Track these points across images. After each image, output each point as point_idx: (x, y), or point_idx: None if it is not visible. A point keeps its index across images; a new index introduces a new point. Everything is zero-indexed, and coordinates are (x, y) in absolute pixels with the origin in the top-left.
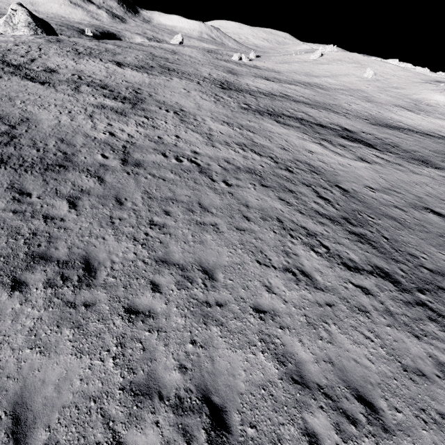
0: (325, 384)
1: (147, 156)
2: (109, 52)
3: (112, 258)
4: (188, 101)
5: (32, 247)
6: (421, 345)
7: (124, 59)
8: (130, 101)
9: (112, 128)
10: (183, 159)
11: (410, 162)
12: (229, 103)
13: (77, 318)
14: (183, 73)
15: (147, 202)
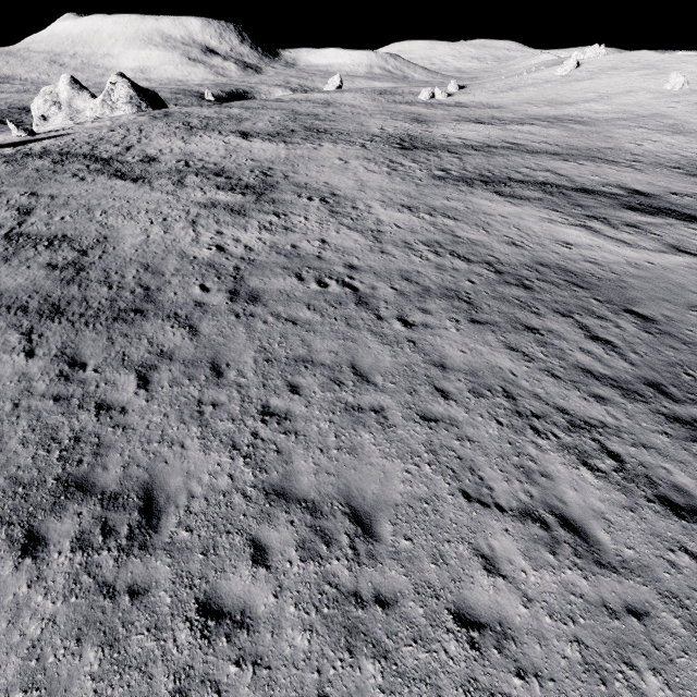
0: None
1: (270, 281)
2: (233, 119)
3: (190, 486)
4: (344, 177)
5: (69, 465)
6: None
7: (253, 126)
8: (254, 191)
9: (222, 239)
10: (329, 281)
11: None
12: (412, 172)
13: (113, 623)
14: (340, 133)
15: (263, 369)
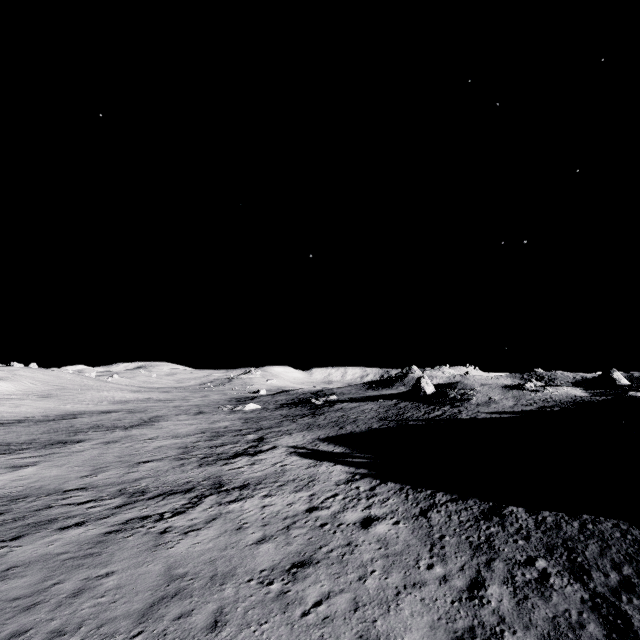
0: (277, 528)
1: None
2: None
3: None
4: None
5: None
6: (256, 497)
7: None
8: None
9: None
10: None
11: (55, 447)
12: None
13: None
14: None
15: None
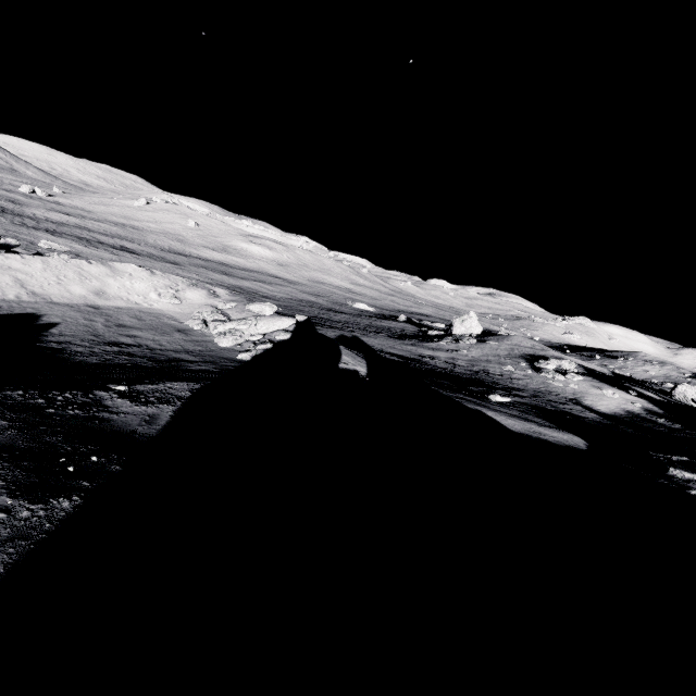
0: None
1: None
2: None
3: None
4: None
5: None
6: None
7: None
8: None
9: None
10: None
11: (159, 261)
12: None
13: None
14: None
15: None
